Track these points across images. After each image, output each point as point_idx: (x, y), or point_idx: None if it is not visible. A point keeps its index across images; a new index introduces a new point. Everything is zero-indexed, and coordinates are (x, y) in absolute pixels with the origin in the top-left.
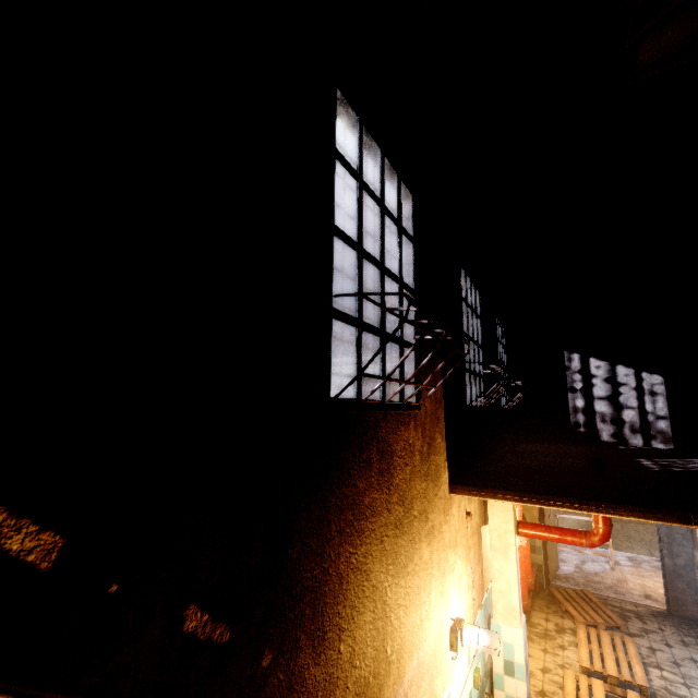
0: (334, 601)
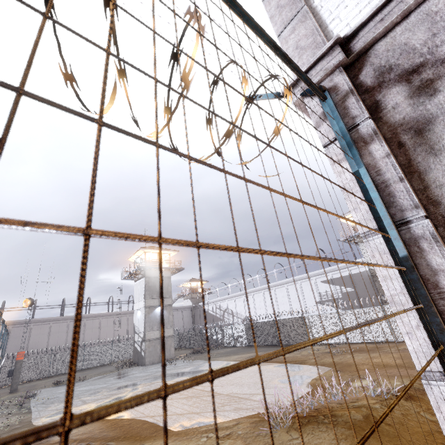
0: None
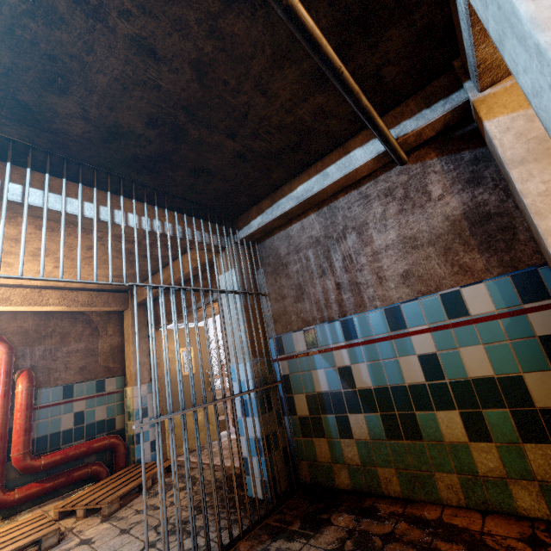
0: None
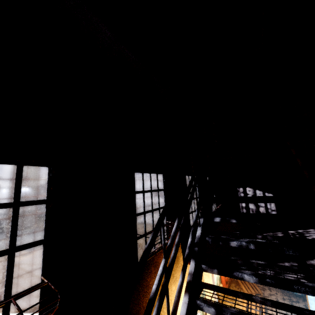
0: (142, 314)
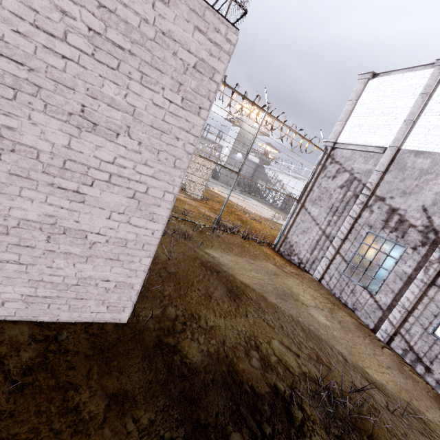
0: None
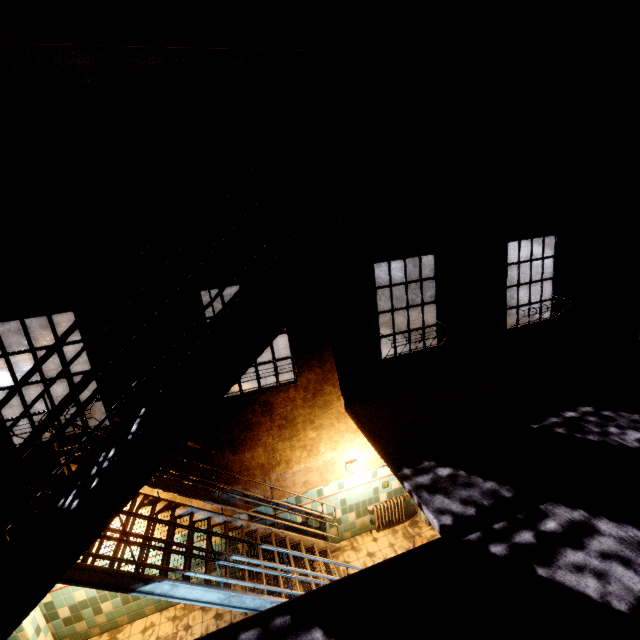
0: (239, 444)
